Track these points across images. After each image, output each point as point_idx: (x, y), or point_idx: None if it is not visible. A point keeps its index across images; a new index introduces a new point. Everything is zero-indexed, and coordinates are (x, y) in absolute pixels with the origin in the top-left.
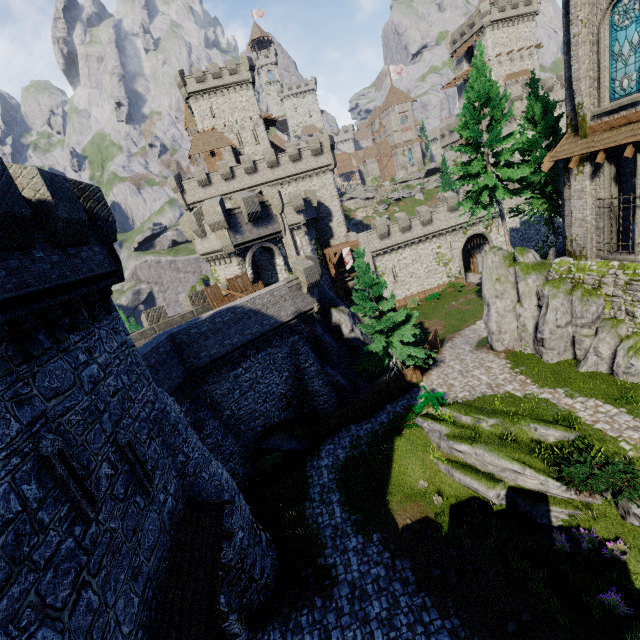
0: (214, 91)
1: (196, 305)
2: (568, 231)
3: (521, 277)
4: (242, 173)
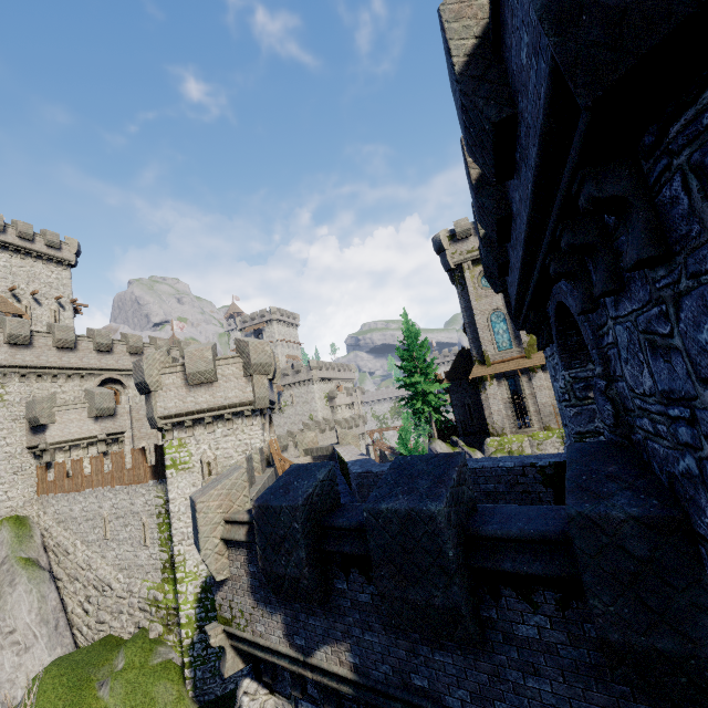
0: (11, 248)
1: (262, 469)
2: (489, 420)
3: (473, 453)
4: (89, 348)
